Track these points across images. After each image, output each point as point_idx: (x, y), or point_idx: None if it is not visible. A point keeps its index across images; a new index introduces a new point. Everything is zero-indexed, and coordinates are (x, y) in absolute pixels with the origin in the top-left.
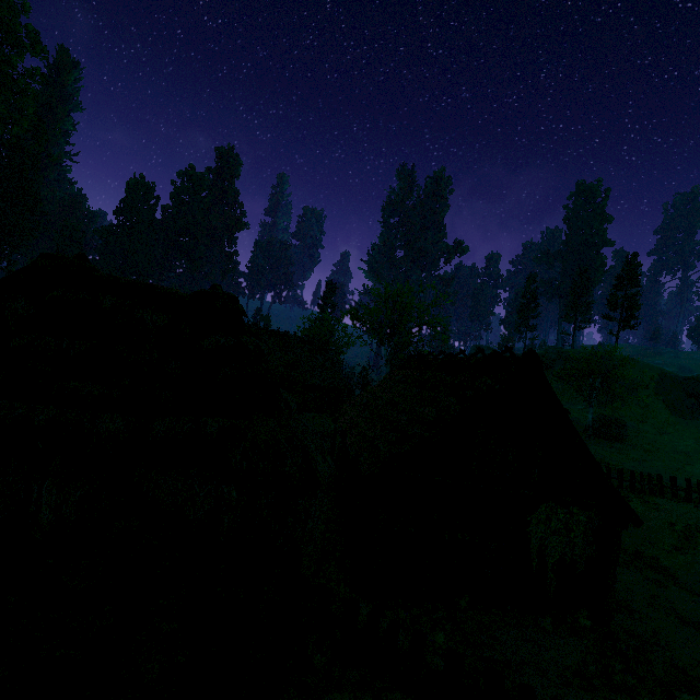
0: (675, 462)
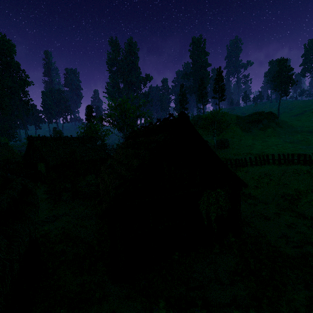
0: (247, 150)
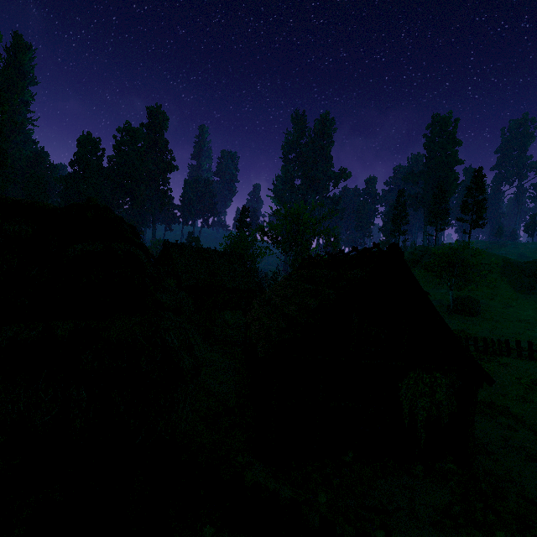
0: (518, 328)
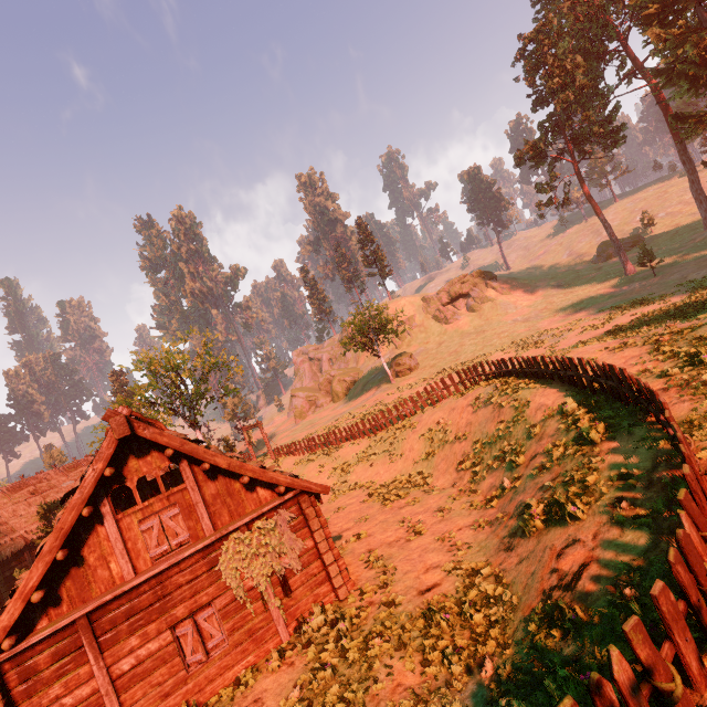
0: (449, 363)
